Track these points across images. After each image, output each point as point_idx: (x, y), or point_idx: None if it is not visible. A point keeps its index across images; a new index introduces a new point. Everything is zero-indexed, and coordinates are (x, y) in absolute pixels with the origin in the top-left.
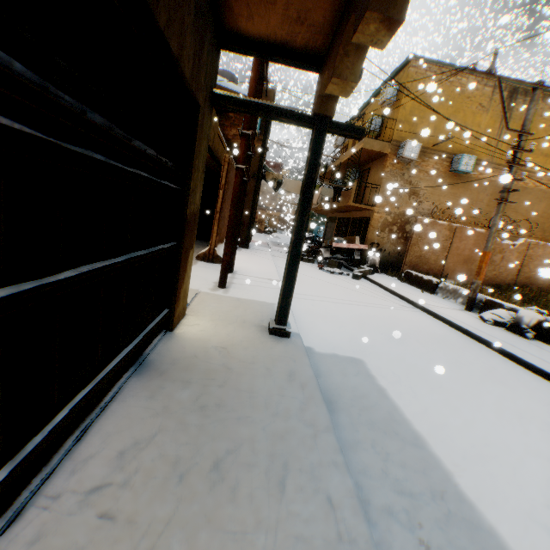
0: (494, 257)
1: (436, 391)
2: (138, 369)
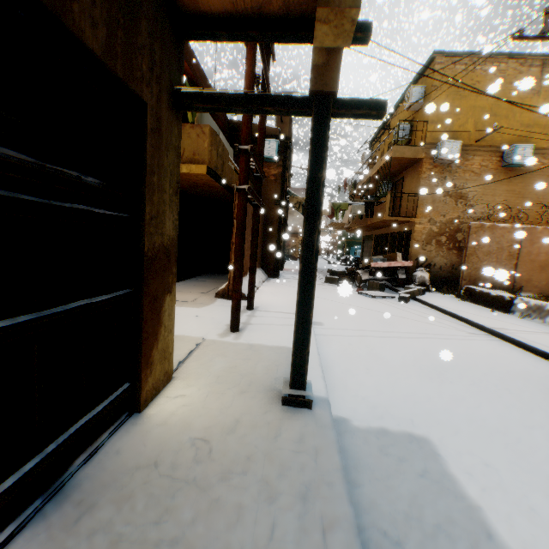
0: None
1: None
2: (48, 503)
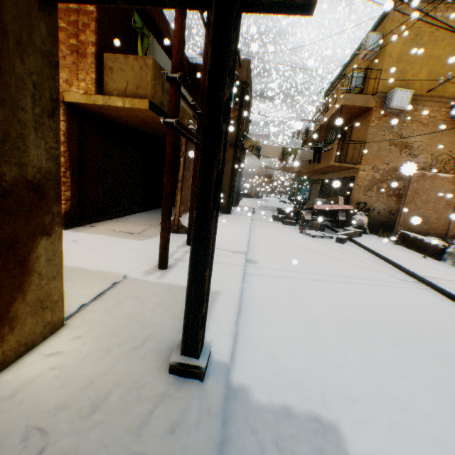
0: None
1: None
2: None
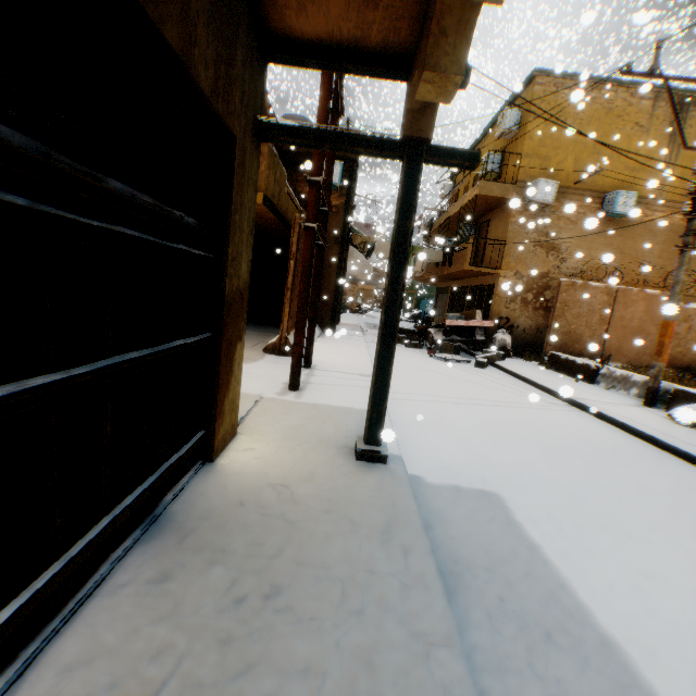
0: (676, 327)
1: (623, 546)
2: (149, 530)
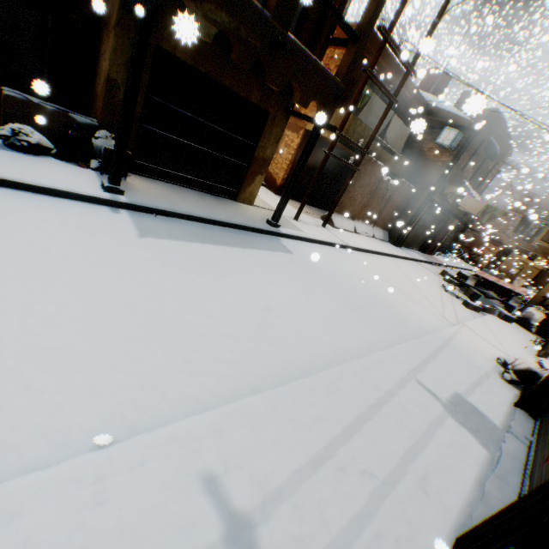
0: None
1: (296, 269)
2: (211, 194)
